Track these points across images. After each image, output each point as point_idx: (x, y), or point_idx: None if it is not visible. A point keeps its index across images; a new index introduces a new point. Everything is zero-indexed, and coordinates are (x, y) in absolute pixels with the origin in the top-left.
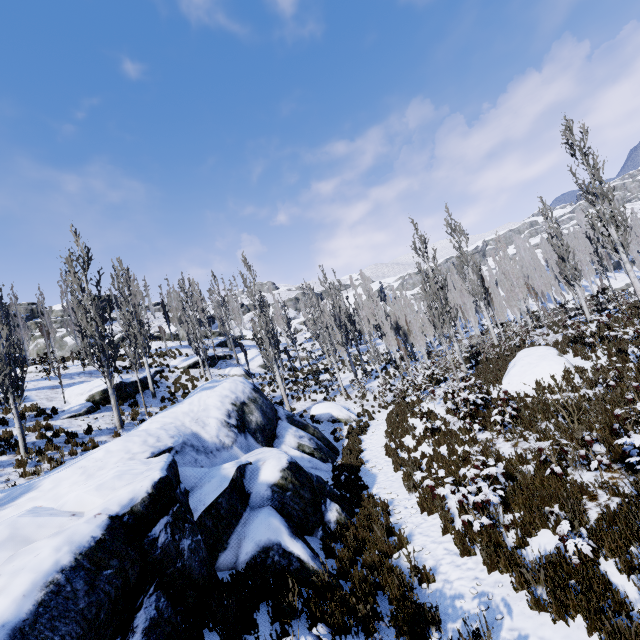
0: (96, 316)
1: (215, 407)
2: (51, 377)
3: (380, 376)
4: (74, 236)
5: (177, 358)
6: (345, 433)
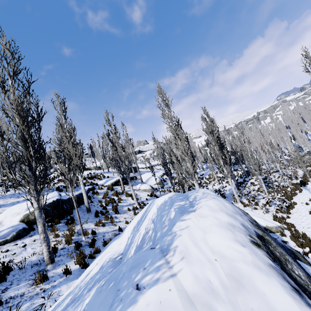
0: (18, 120)
1: (249, 264)
2: (0, 197)
3: (263, 185)
4: (0, 42)
5: (102, 179)
6: (295, 247)
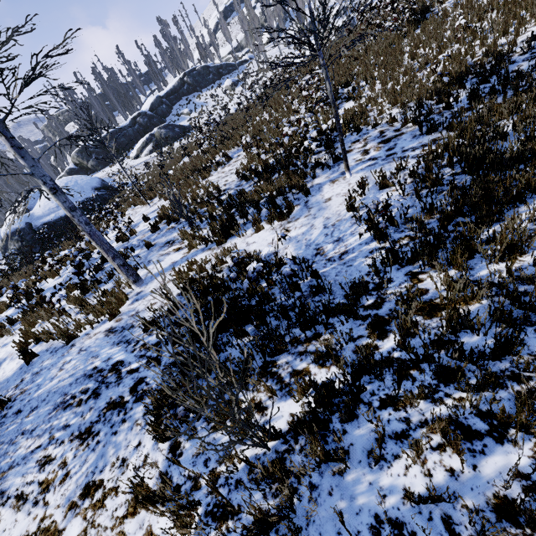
0: None
1: None
2: None
3: None
4: None
5: None
6: None
